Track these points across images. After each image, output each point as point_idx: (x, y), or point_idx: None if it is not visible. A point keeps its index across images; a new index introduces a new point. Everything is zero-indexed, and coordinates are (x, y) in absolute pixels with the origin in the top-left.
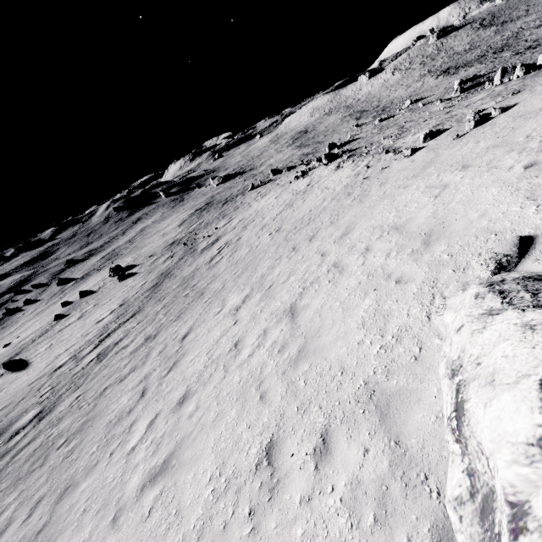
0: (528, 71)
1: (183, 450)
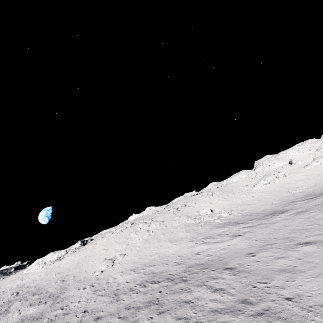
0: None
1: None
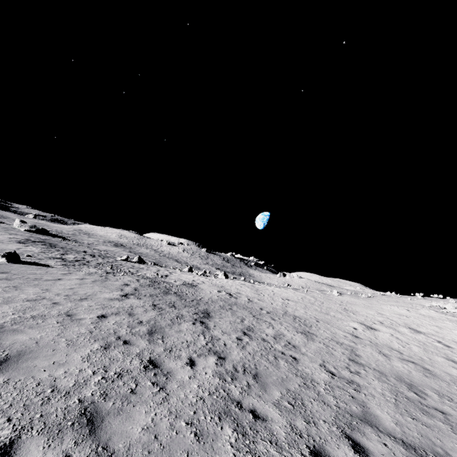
0: None
1: None
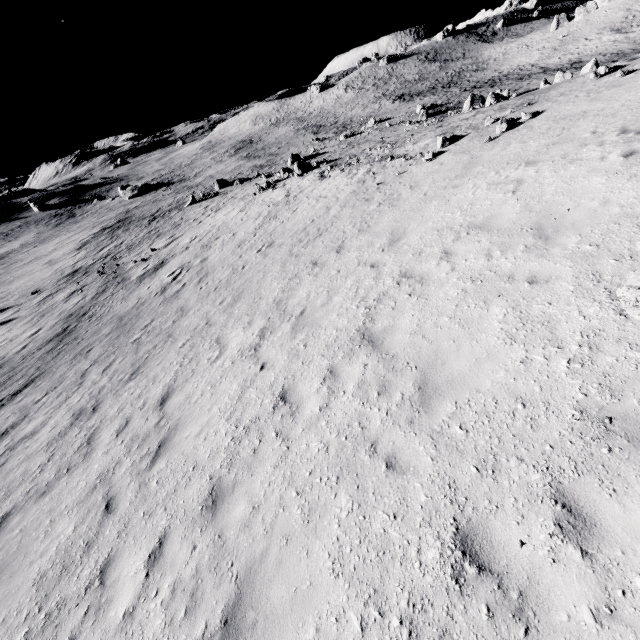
0: (497, 100)
1: (261, 588)
